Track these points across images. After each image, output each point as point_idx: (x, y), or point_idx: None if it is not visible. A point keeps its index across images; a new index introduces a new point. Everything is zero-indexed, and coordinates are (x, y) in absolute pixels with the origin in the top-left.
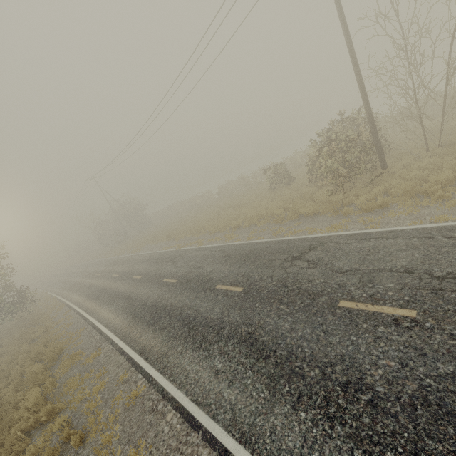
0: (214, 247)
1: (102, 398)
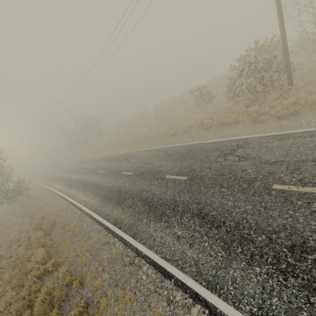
0: (158, 149)
1: (90, 255)
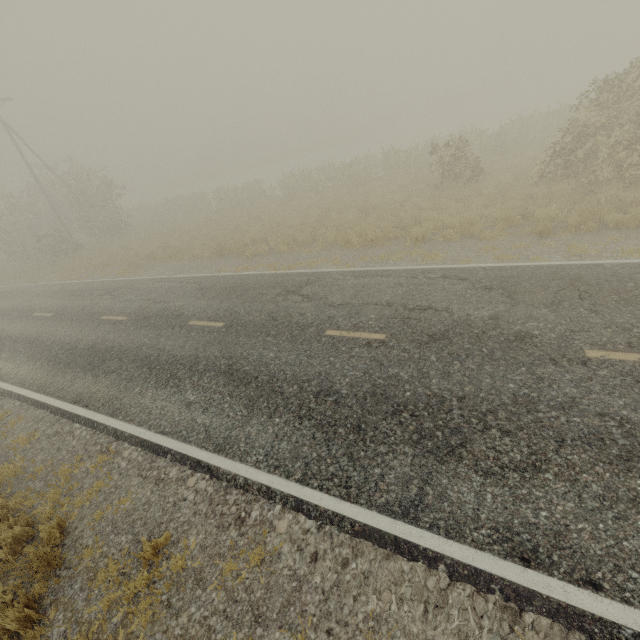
0: (411, 271)
1: None
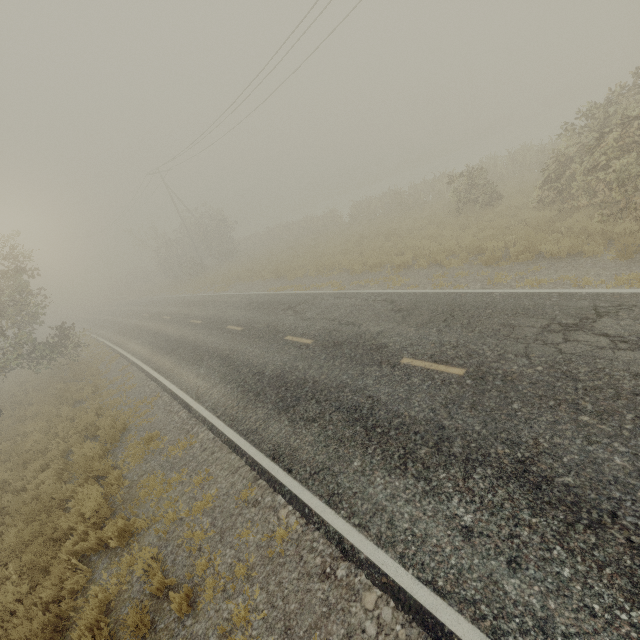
0: (370, 294)
1: (212, 525)
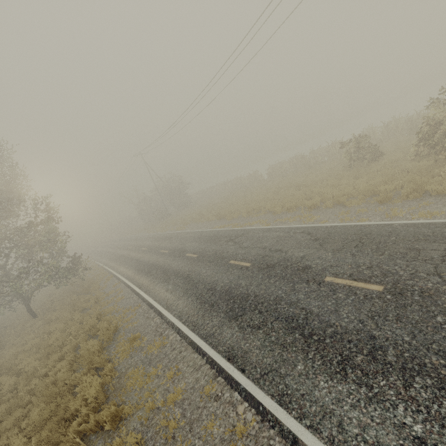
0: (290, 228)
1: (182, 416)
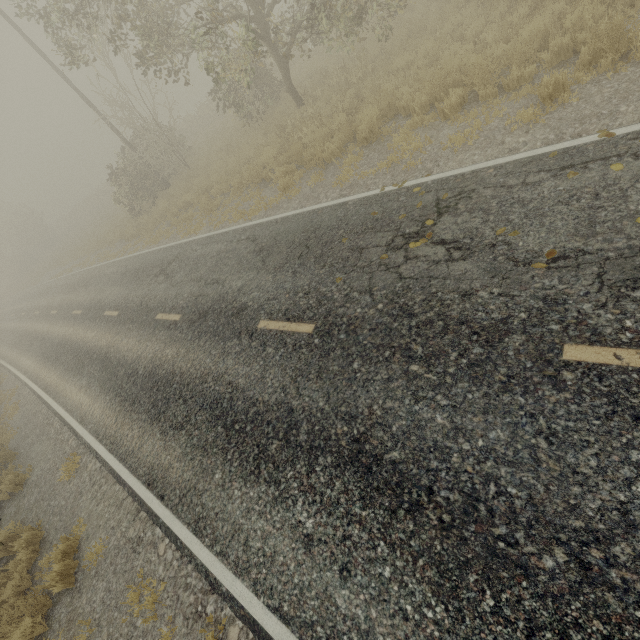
0: (72, 275)
1: None
